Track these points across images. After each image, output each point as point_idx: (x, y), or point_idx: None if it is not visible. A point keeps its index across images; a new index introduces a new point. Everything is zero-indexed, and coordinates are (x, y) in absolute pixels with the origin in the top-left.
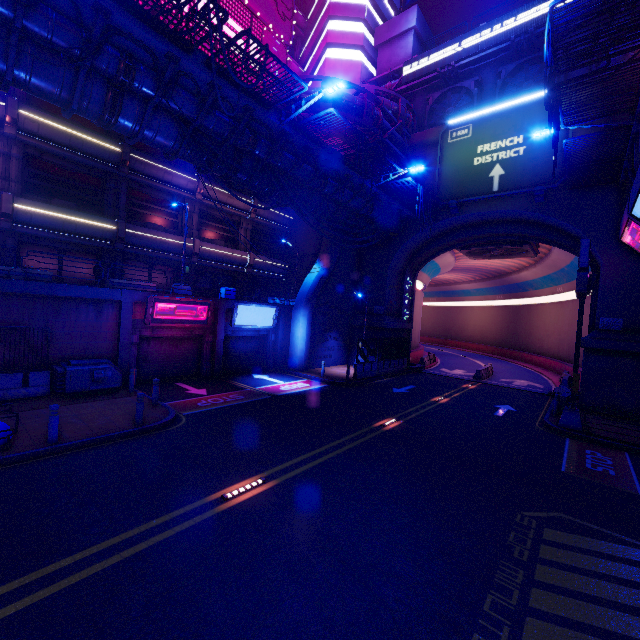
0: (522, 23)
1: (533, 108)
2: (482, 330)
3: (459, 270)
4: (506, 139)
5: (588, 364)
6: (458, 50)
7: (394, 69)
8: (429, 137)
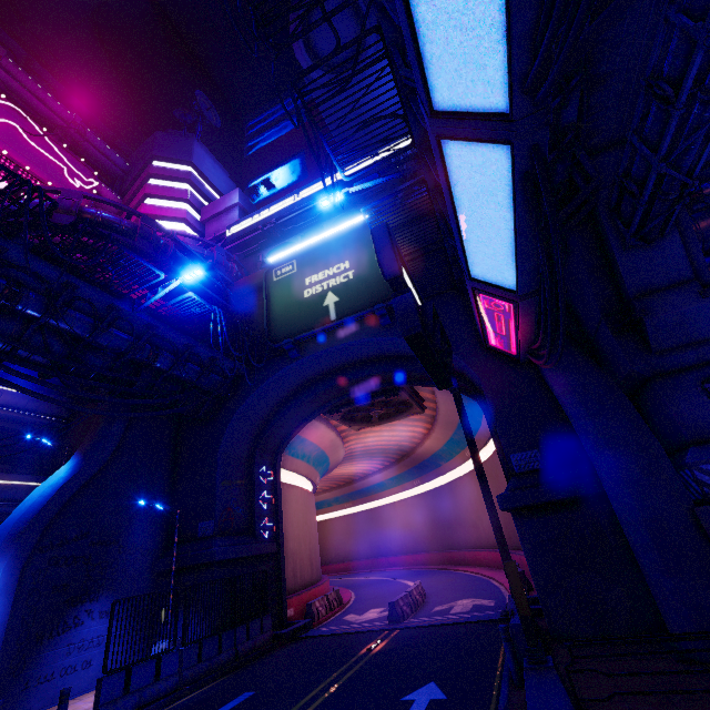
0: (328, 185)
1: (351, 236)
2: (412, 532)
3: (360, 456)
4: (333, 267)
5: (528, 539)
6: (277, 210)
7: (219, 234)
8: (254, 280)
